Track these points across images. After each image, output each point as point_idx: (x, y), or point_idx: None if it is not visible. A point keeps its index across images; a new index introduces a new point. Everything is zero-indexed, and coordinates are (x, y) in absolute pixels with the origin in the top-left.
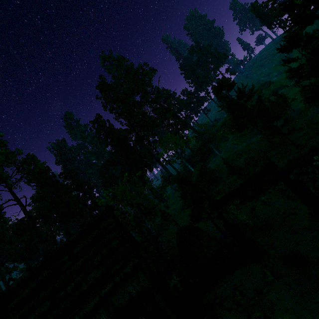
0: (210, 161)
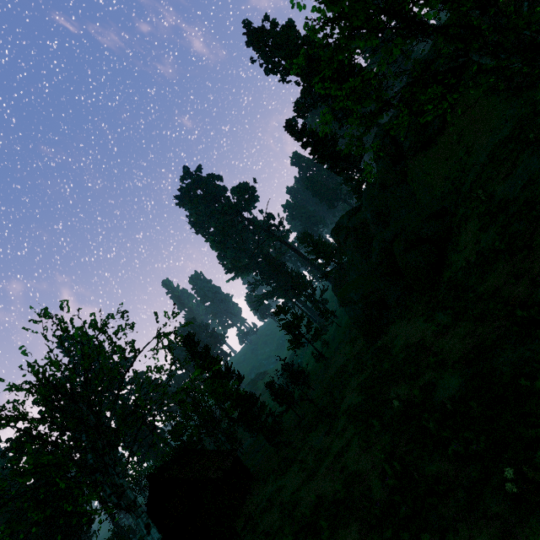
0: None
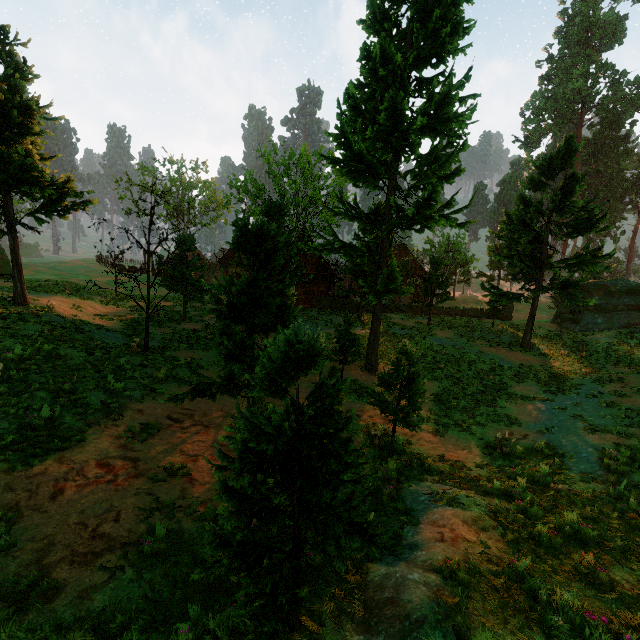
0: None
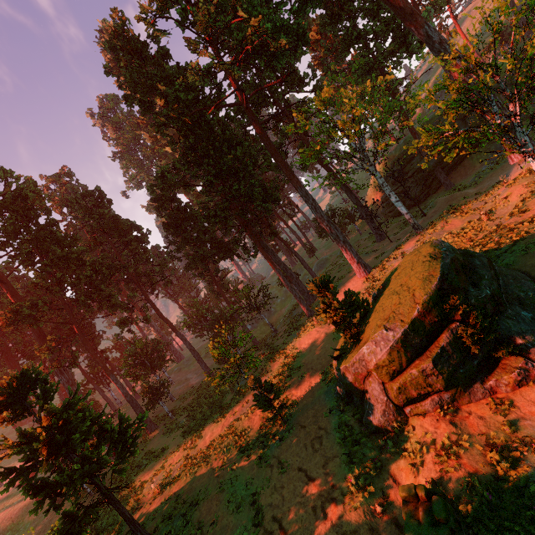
0: (468, 172)
